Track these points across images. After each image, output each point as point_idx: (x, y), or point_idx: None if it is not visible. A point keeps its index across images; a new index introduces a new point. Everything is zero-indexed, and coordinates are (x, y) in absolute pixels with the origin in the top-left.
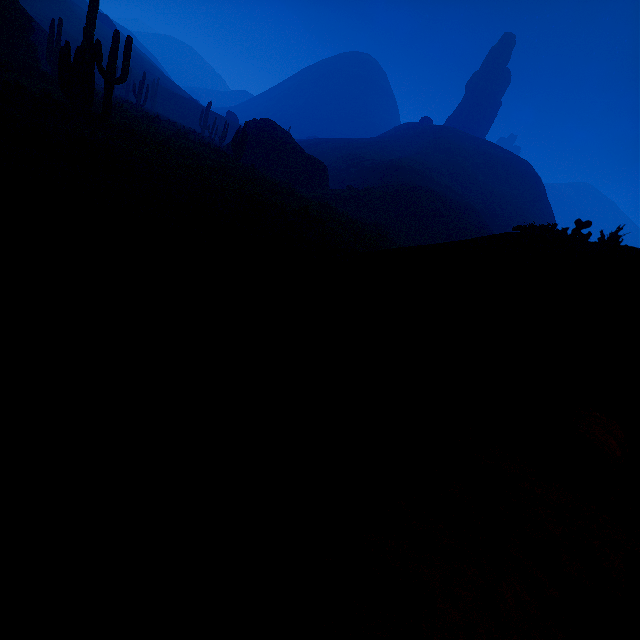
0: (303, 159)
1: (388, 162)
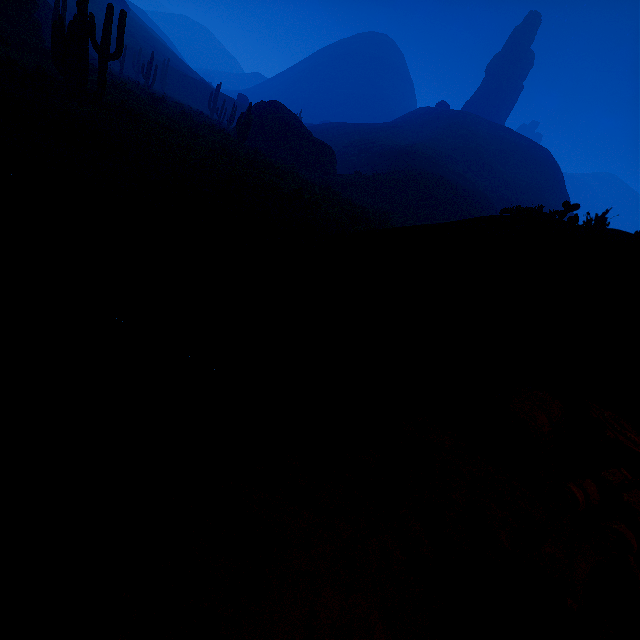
0: (310, 143)
1: (400, 148)
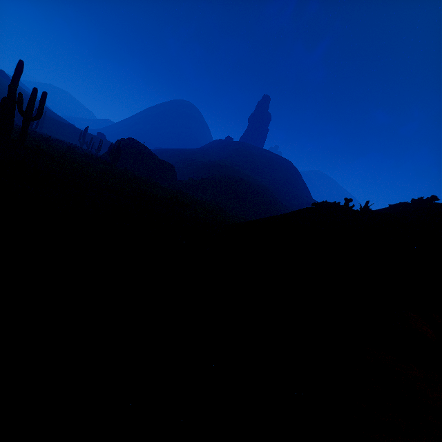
0: (158, 163)
1: (211, 162)
